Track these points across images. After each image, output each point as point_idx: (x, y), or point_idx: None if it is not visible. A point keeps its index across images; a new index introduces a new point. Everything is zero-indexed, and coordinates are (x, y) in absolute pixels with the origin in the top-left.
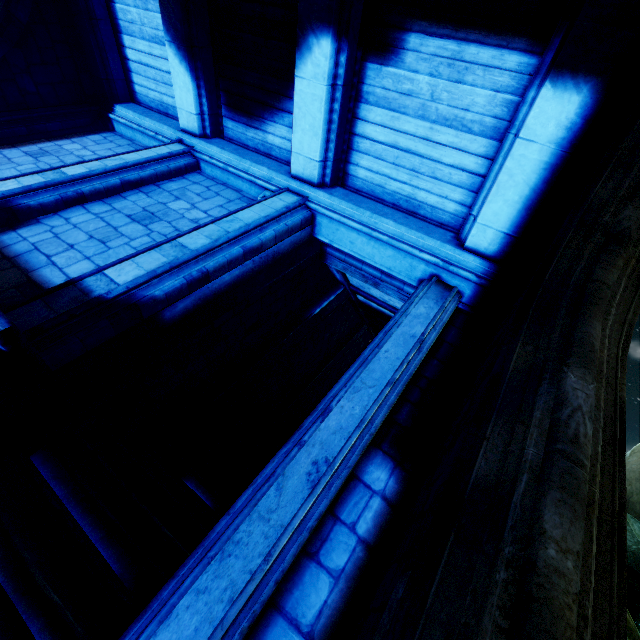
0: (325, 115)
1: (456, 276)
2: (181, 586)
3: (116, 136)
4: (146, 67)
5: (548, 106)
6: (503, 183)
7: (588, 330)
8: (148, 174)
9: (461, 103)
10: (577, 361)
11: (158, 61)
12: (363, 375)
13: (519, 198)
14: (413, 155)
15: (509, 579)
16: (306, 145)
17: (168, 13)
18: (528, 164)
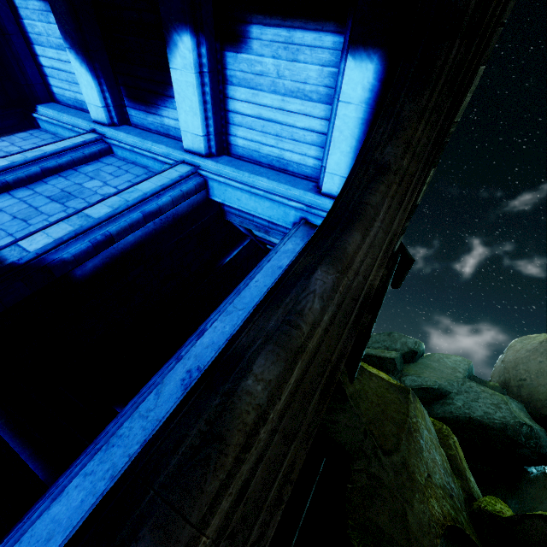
0: (199, 97)
1: (318, 217)
2: (72, 472)
3: (41, 132)
4: (58, 71)
5: (353, 74)
6: (337, 138)
7: (346, 239)
8: (65, 161)
9: (300, 78)
10: (328, 261)
11: (67, 65)
12: (235, 301)
13: (350, 149)
14: (274, 123)
15: (220, 403)
16: (190, 124)
17: (63, 24)
18: (350, 121)
